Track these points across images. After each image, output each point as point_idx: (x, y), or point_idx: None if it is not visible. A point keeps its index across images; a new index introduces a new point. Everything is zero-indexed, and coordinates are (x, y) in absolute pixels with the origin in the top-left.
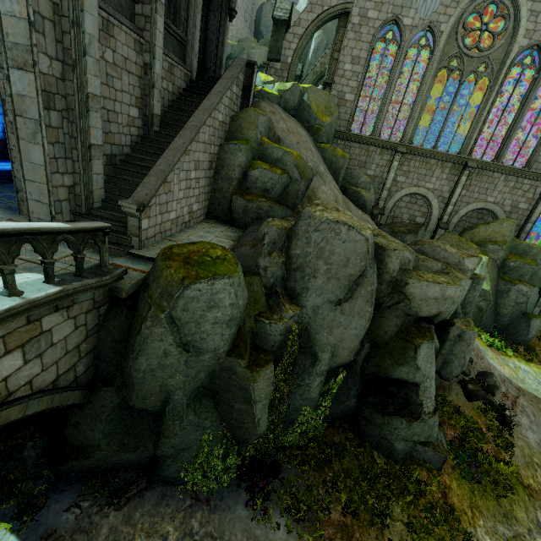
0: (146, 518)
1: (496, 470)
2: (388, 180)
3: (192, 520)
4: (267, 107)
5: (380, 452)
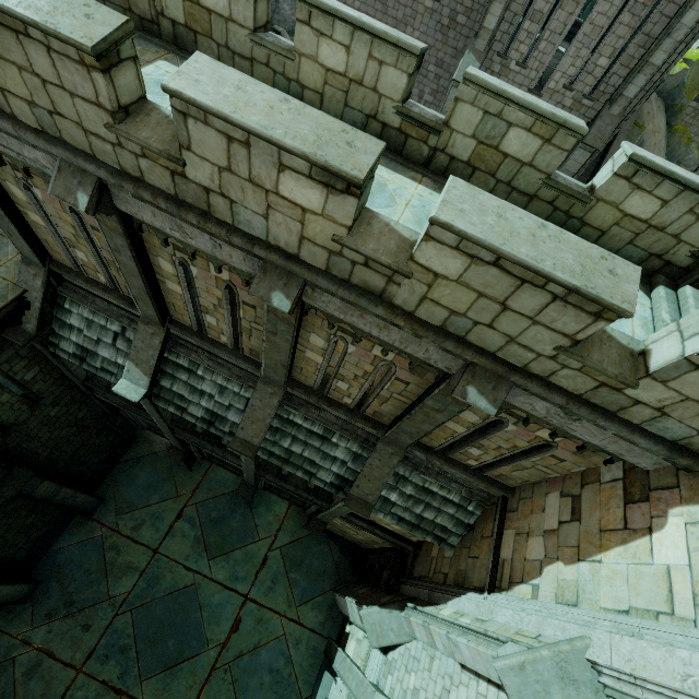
0: None
1: None
2: None
3: None
4: (647, 108)
5: None
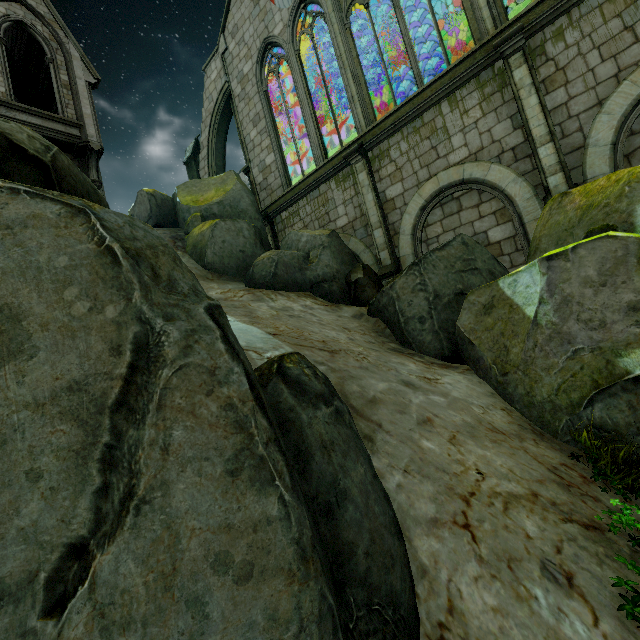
0: None
1: None
2: (368, 210)
3: None
4: None
5: None
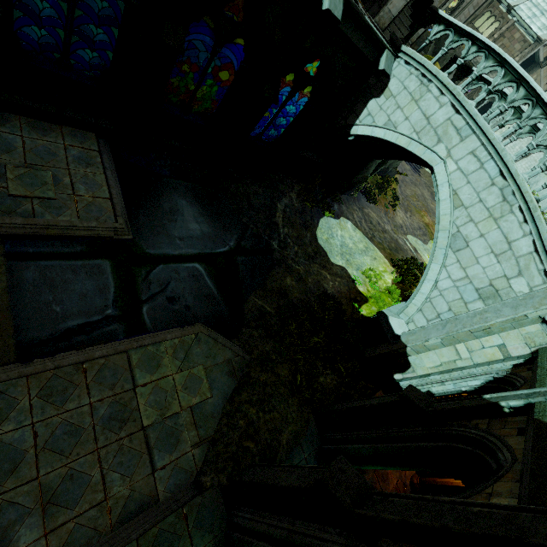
0: (350, 206)
1: (395, 177)
2: None
3: (357, 205)
4: None
5: (379, 174)
